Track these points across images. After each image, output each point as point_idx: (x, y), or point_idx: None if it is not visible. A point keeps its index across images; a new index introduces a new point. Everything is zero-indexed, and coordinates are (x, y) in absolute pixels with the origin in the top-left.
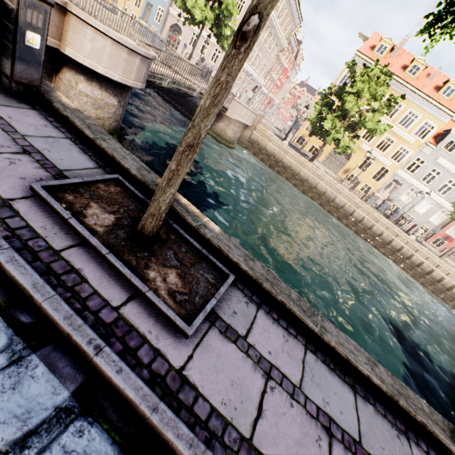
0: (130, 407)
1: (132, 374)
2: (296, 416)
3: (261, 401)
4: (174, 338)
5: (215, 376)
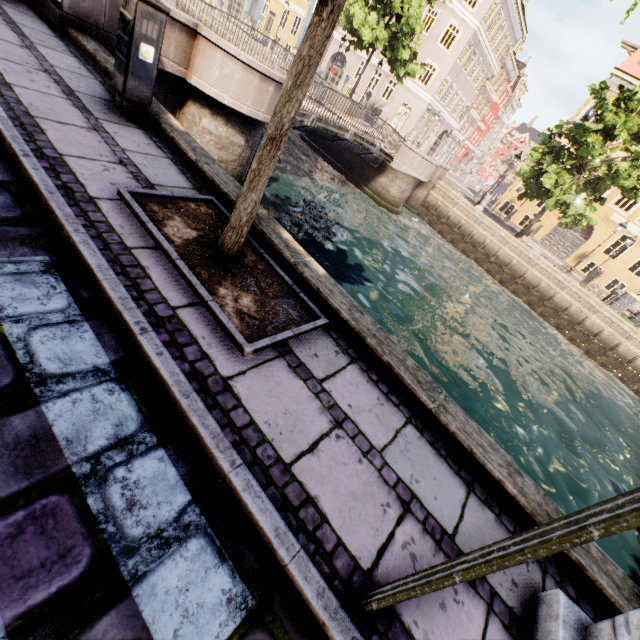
0: (164, 392)
1: (172, 361)
2: (362, 473)
3: (318, 441)
4: (229, 352)
5: (266, 398)
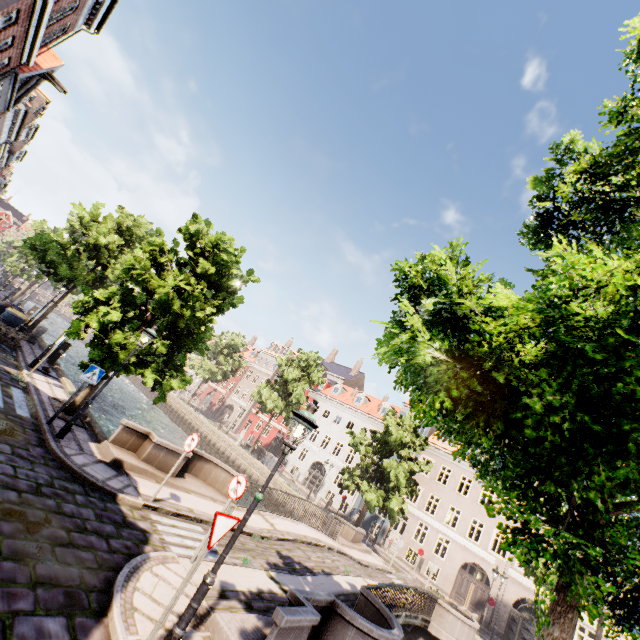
0: None
1: None
2: None
3: None
4: None
5: None
